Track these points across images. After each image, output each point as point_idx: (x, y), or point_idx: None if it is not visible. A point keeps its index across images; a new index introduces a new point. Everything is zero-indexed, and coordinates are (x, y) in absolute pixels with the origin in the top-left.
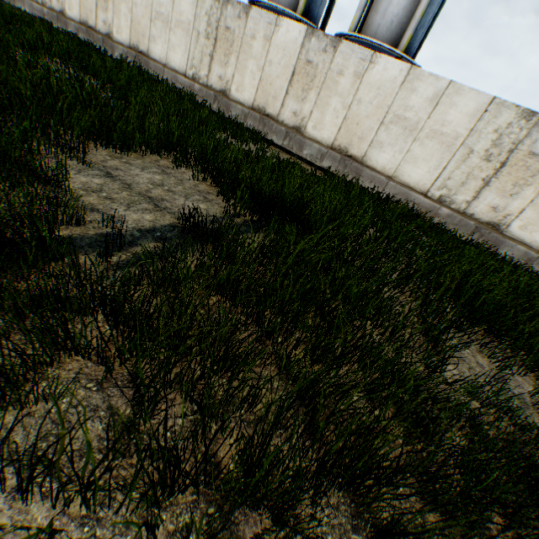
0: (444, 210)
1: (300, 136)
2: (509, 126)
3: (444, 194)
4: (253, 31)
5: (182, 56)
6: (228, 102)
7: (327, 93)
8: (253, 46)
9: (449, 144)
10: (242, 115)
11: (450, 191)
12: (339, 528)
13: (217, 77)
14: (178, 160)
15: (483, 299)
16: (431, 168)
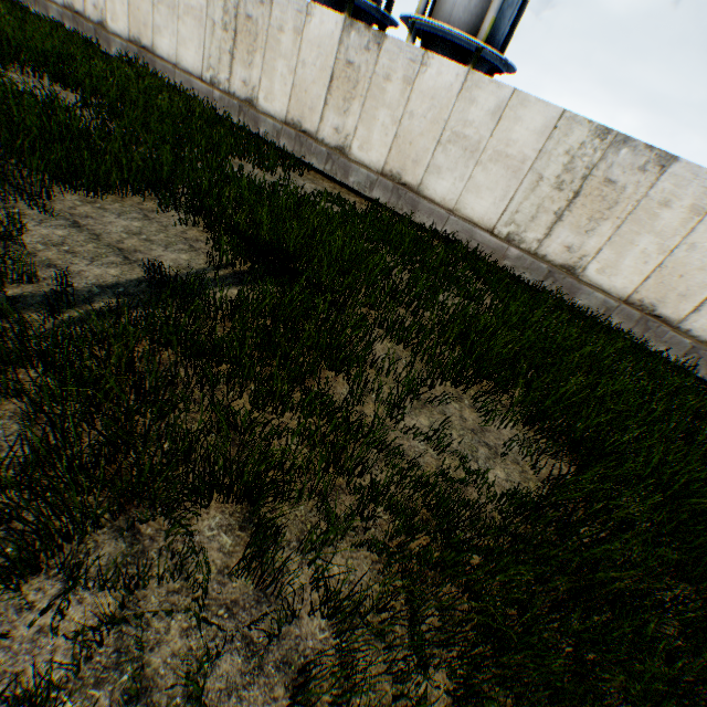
0: (513, 250)
1: (344, 158)
2: (582, 147)
3: (513, 231)
4: (280, 21)
5: (195, 53)
6: (256, 115)
7: (373, 104)
8: (281, 42)
9: (516, 169)
10: (274, 132)
11: (520, 228)
12: (227, 527)
13: (241, 82)
14: (166, 202)
15: (480, 352)
16: (497, 199)
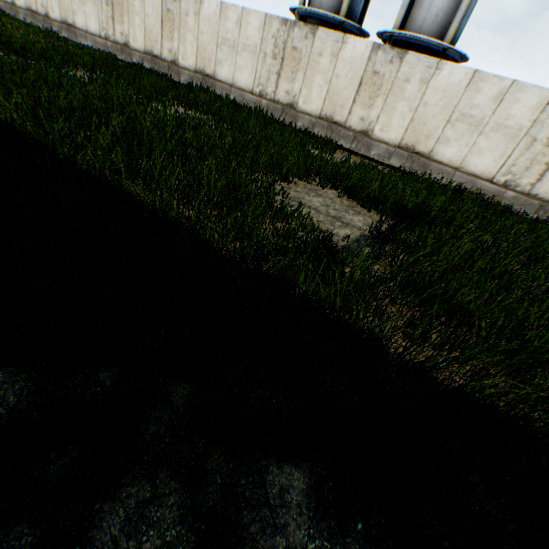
0: (508, 193)
1: (367, 138)
2: None
3: (508, 179)
4: (319, 49)
5: (249, 75)
6: (296, 114)
7: (393, 99)
8: (320, 63)
9: (512, 135)
10: (309, 125)
11: (515, 176)
12: None
13: (284, 93)
14: (321, 183)
15: None
16: (496, 158)
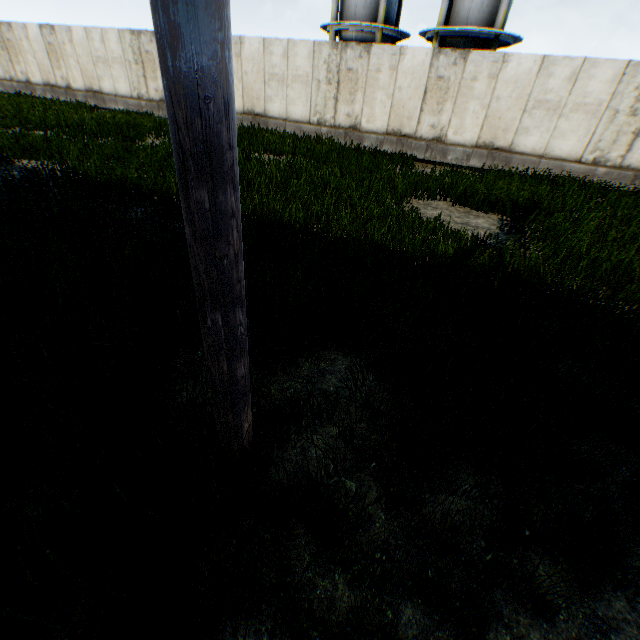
0: (599, 170)
1: (441, 145)
2: None
3: (596, 156)
4: (377, 66)
5: (303, 106)
6: (360, 135)
7: (463, 101)
8: (379, 79)
9: (593, 112)
10: (377, 143)
11: (603, 152)
12: None
13: (345, 116)
14: (432, 197)
15: None
16: (580, 137)
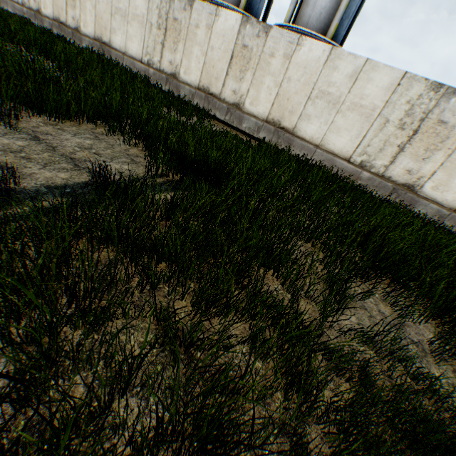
0: (365, 173)
1: (239, 111)
2: (419, 98)
3: (364, 159)
4: (196, 21)
5: (138, 44)
6: (178, 83)
7: (261, 73)
8: (197, 34)
9: (367, 115)
10: (189, 95)
11: (370, 157)
12: None
13: (168, 62)
14: (113, 128)
15: (387, 250)
16: (353, 137)
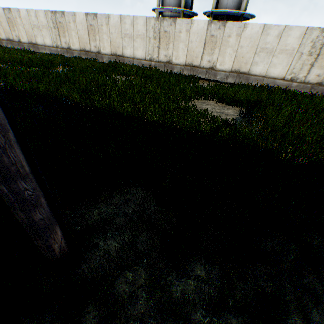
0: (294, 83)
1: (213, 71)
2: (317, 38)
3: (292, 76)
4: (179, 30)
5: (142, 51)
6: (172, 66)
7: (224, 48)
8: (180, 36)
9: (290, 53)
10: (180, 70)
11: (295, 74)
12: None
13: (163, 56)
14: (205, 98)
15: None
16: (283, 67)
